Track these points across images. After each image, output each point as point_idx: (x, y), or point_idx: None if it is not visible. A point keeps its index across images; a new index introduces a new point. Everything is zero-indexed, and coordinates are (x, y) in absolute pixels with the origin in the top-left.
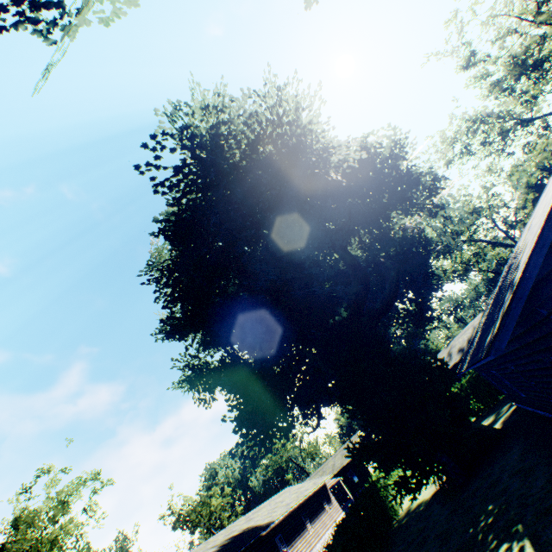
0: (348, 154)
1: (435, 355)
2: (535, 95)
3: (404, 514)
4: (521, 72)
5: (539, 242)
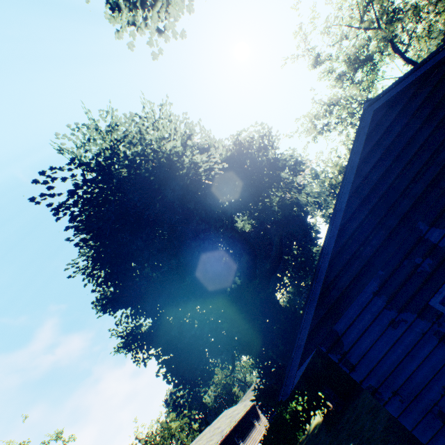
0: (212, 166)
1: None
2: (371, 80)
3: (306, 435)
4: (355, 68)
5: (310, 297)
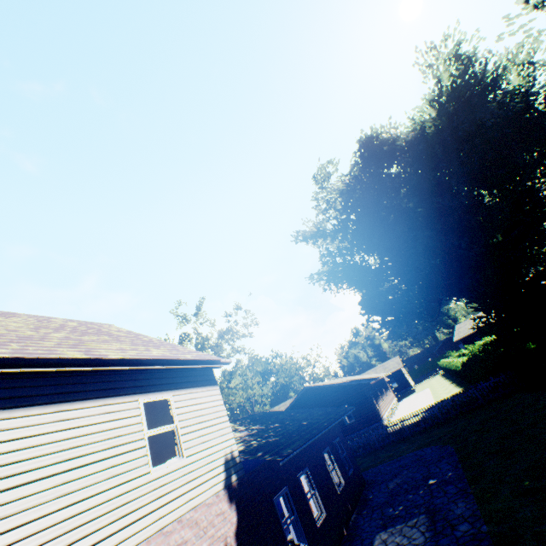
0: None
1: None
2: None
3: None
4: None
5: None
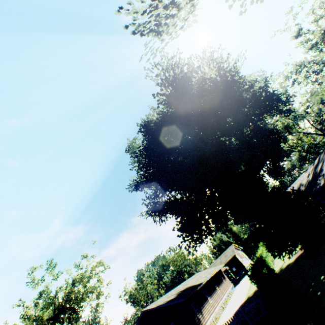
0: (254, 84)
1: (292, 188)
2: None
3: (279, 271)
4: None
5: None
